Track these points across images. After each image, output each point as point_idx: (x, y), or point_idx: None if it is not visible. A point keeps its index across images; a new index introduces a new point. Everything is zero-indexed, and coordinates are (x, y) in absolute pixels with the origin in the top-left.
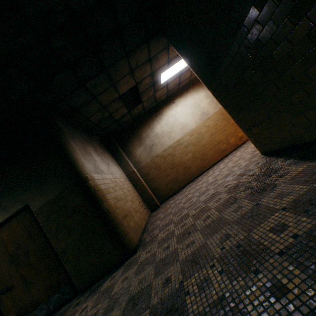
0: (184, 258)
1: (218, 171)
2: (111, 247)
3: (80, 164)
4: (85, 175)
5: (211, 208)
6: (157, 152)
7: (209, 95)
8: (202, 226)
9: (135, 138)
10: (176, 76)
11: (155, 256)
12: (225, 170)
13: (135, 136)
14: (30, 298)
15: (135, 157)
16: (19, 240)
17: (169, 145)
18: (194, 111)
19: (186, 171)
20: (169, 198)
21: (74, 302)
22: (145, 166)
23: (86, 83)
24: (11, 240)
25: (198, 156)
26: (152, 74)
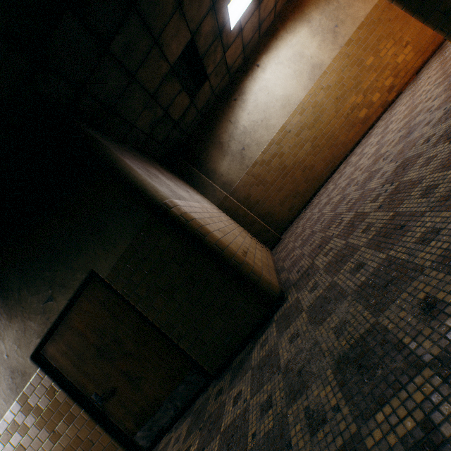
0: (440, 259)
1: (372, 147)
2: (242, 300)
3: (148, 186)
4: (162, 200)
5: (421, 178)
6: (253, 157)
7: (316, 30)
8: (430, 204)
9: (212, 147)
10: (252, 7)
11: (340, 288)
12: (393, 135)
13: (211, 144)
14: (145, 399)
15: (221, 176)
16: (99, 325)
17: (269, 141)
18: (297, 69)
19: (309, 174)
20: (292, 223)
21: (211, 392)
22: (241, 185)
23: (110, 45)
24: (88, 327)
25: (322, 144)
26: (214, 8)
